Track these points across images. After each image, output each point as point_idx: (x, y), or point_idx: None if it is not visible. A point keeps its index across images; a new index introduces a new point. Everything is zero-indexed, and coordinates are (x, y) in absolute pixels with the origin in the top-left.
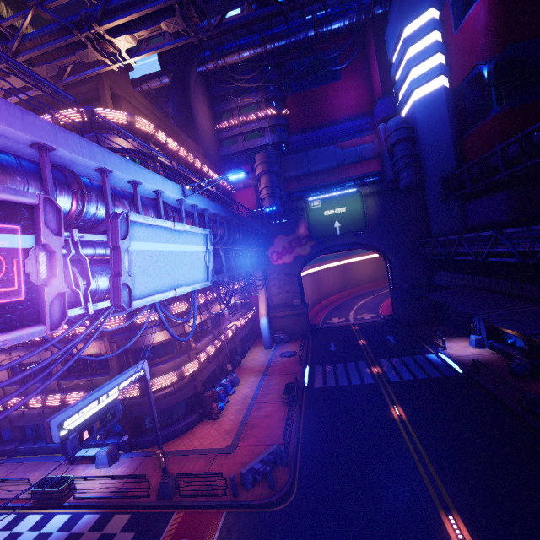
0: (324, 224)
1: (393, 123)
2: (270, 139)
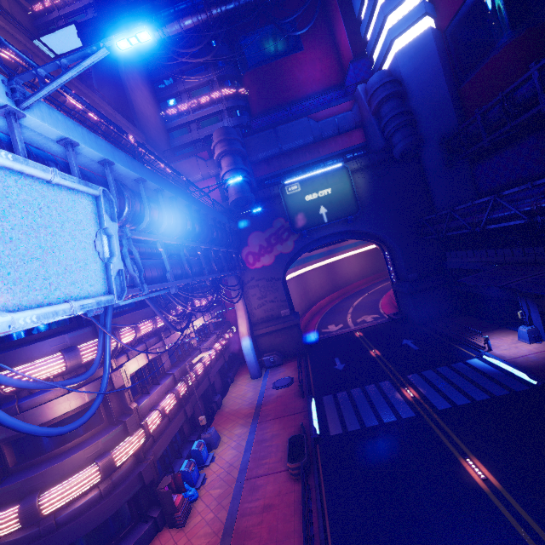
0: (307, 211)
1: (376, 79)
2: (229, 124)
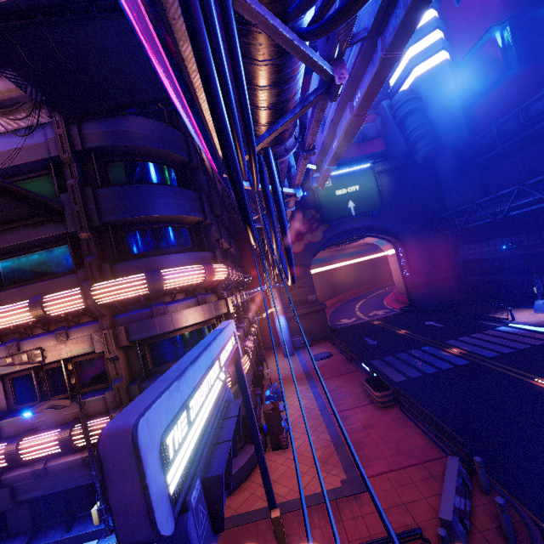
0: (337, 204)
1: (402, 95)
2: None
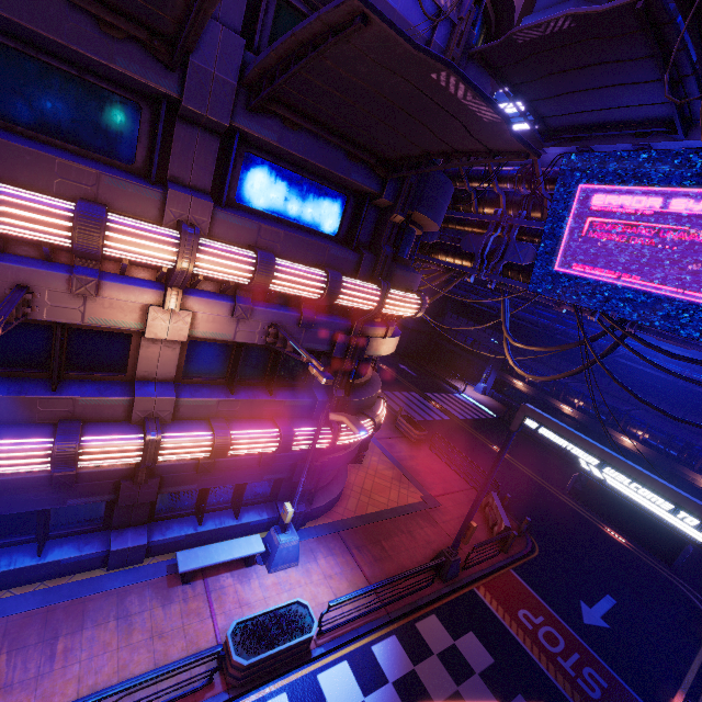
0: None
1: None
2: None
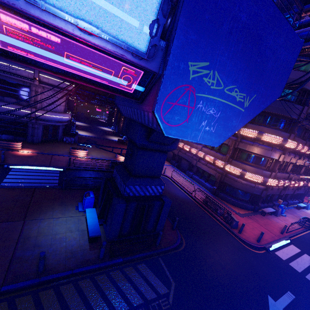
0: None
1: None
2: None
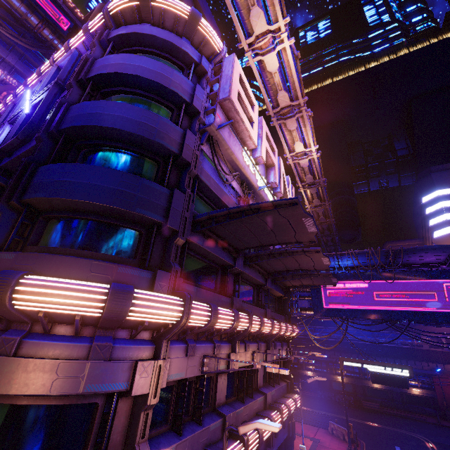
0: None
1: None
2: None
